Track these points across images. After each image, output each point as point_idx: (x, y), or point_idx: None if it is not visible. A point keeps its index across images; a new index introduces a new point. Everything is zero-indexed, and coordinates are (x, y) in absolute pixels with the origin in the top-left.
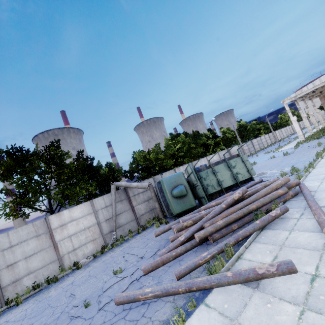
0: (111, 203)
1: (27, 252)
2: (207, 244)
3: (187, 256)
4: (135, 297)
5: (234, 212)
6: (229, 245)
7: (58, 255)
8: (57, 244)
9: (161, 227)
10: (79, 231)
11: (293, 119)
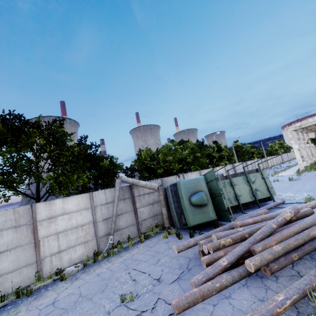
0: (113, 200)
1: None
2: (259, 276)
3: (236, 291)
4: None
5: (290, 236)
6: (313, 287)
7: (38, 257)
8: (39, 241)
9: (169, 238)
10: (70, 228)
11: (295, 147)
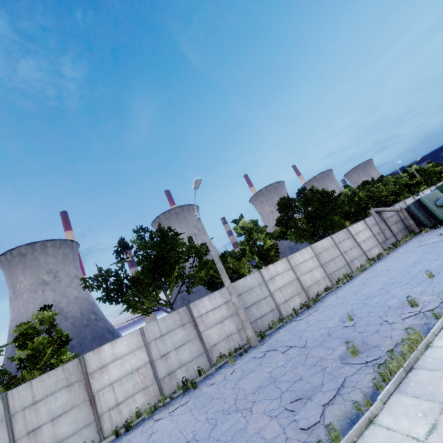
0: (375, 223)
1: (348, 246)
2: None
3: None
4: None
5: None
6: None
7: (363, 251)
8: (359, 244)
9: (429, 232)
10: (366, 239)
11: None
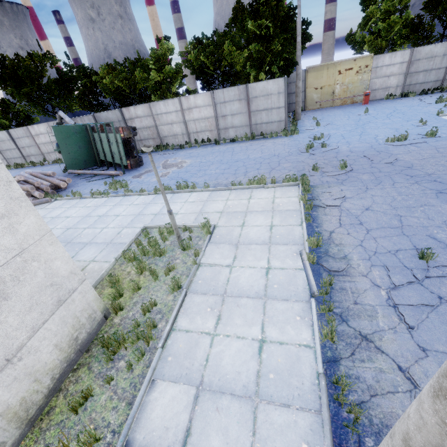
0: None
1: (27, 144)
2: None
3: None
4: None
5: None
6: None
7: (41, 152)
8: (39, 146)
9: None
10: (48, 142)
11: None
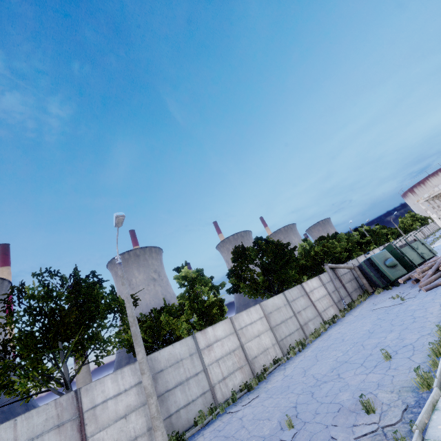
0: (330, 280)
1: (302, 305)
2: None
3: None
4: (436, 284)
5: None
6: None
7: (318, 312)
8: (314, 304)
9: (382, 293)
10: (321, 297)
11: (434, 217)
